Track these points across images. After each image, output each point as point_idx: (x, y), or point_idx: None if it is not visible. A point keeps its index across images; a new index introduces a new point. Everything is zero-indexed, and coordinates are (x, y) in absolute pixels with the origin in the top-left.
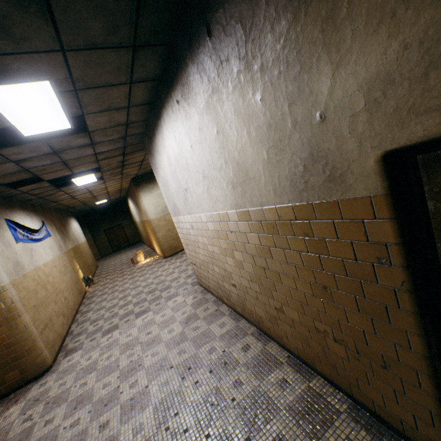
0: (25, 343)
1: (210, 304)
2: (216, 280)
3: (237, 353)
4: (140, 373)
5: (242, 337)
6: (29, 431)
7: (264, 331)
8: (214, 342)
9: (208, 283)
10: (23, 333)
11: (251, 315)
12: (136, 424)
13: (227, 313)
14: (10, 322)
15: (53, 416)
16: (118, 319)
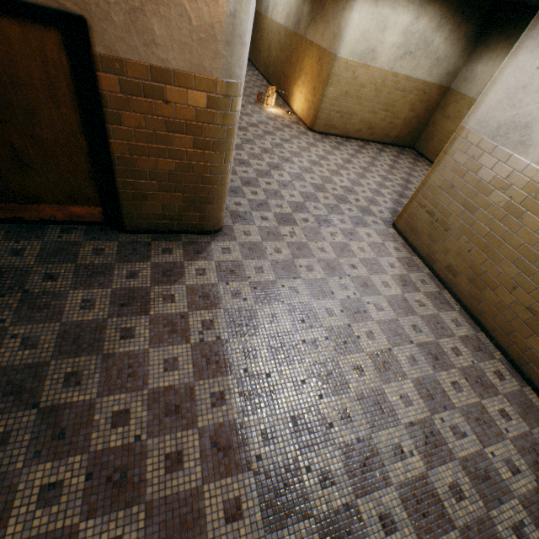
0: (221, 189)
1: (425, 277)
2: (476, 269)
3: (490, 375)
4: (372, 325)
5: (490, 358)
6: (251, 316)
7: (526, 373)
8: (455, 341)
9: (436, 251)
10: (225, 175)
11: (519, 348)
12: (399, 392)
13: (457, 309)
14: (223, 151)
15: (275, 313)
16: (289, 207)
